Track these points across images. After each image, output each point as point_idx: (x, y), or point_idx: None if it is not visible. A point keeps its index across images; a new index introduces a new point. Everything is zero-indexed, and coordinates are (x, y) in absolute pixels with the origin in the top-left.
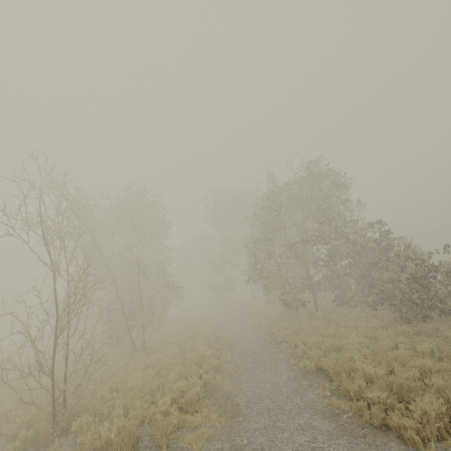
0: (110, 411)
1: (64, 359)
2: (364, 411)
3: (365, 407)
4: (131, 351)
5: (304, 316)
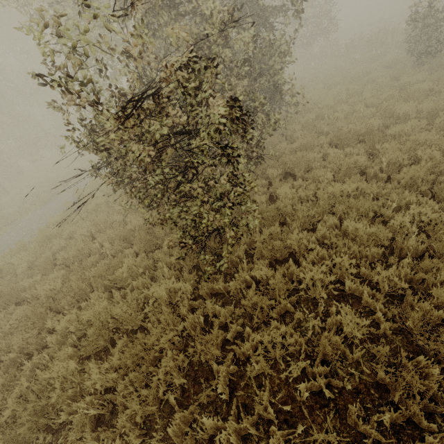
0: None
1: None
2: None
3: None
4: None
5: None
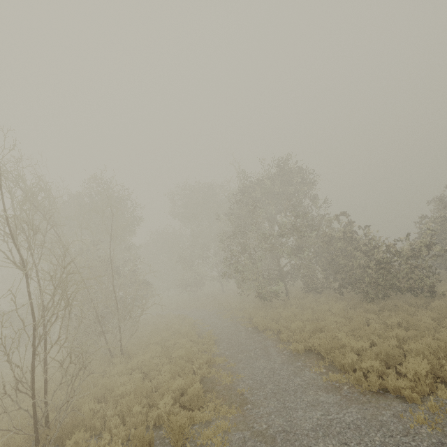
0: (102, 424)
1: (44, 372)
2: (362, 380)
3: (361, 377)
4: (107, 358)
5: (279, 305)
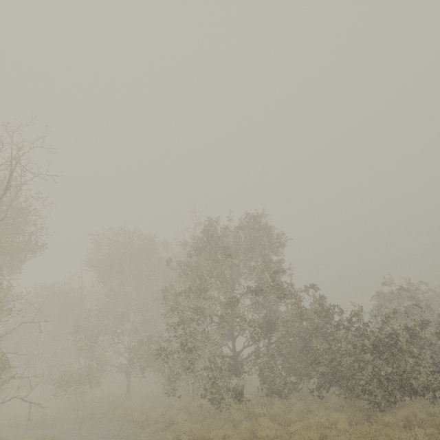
0: None
1: None
2: None
3: None
4: None
5: (240, 416)
